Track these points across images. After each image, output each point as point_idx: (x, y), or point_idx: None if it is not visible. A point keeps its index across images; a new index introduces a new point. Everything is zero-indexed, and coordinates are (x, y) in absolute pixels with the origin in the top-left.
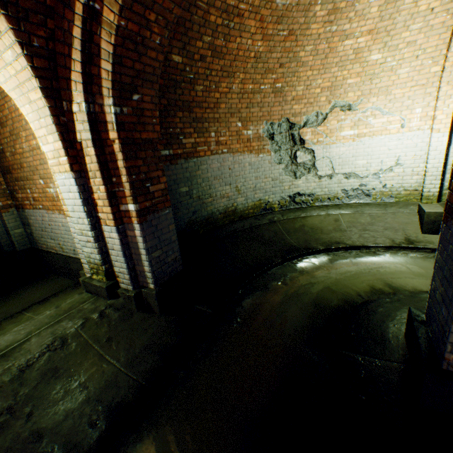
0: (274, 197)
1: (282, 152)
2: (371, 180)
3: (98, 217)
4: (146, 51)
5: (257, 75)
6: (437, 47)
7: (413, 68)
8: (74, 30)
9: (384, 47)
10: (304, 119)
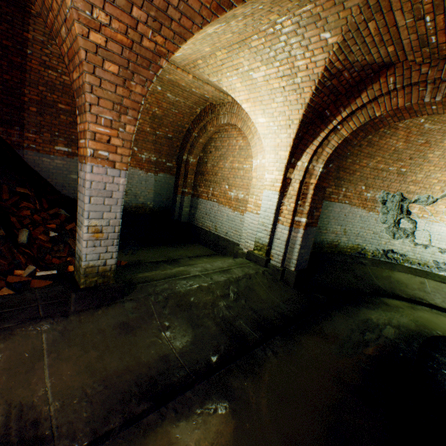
0: (369, 246)
1: (388, 215)
2: None
3: (276, 219)
4: (347, 146)
5: (389, 160)
6: None
7: None
8: (321, 133)
9: None
10: (415, 197)
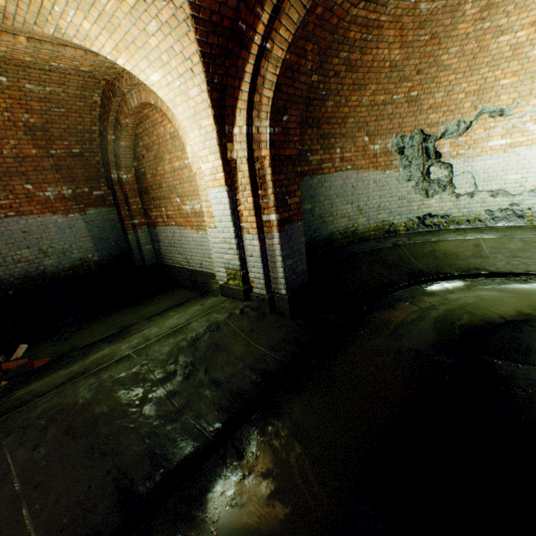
0: (399, 219)
1: (413, 168)
2: (527, 199)
3: (240, 227)
4: (299, 77)
5: (390, 85)
6: None
7: None
8: (247, 67)
9: None
10: (441, 130)
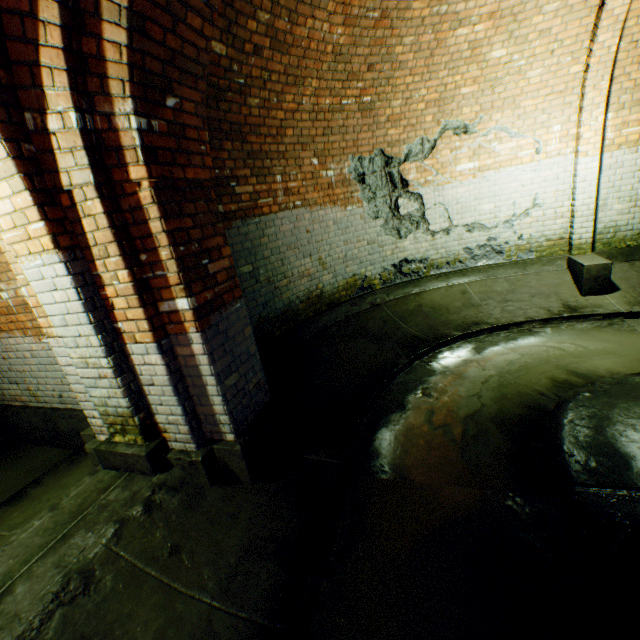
0: (373, 269)
1: (379, 201)
2: (503, 231)
3: (115, 331)
4: (185, 13)
5: (336, 82)
6: (578, 37)
7: (547, 68)
8: None
9: (510, 39)
10: (404, 150)
